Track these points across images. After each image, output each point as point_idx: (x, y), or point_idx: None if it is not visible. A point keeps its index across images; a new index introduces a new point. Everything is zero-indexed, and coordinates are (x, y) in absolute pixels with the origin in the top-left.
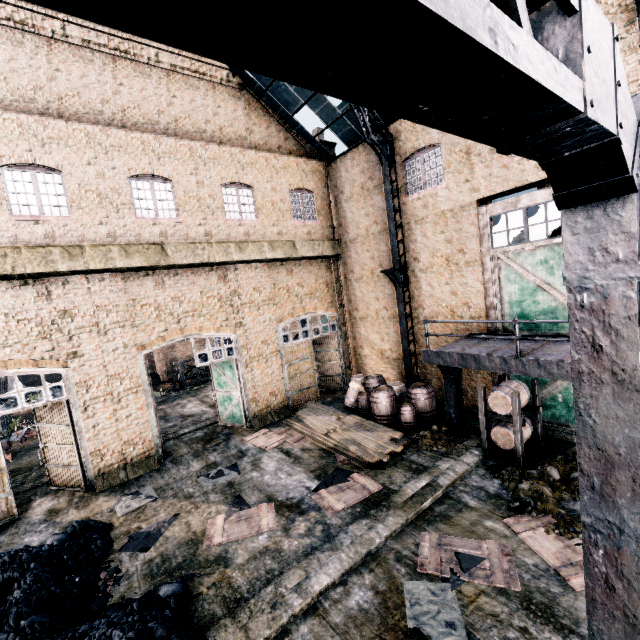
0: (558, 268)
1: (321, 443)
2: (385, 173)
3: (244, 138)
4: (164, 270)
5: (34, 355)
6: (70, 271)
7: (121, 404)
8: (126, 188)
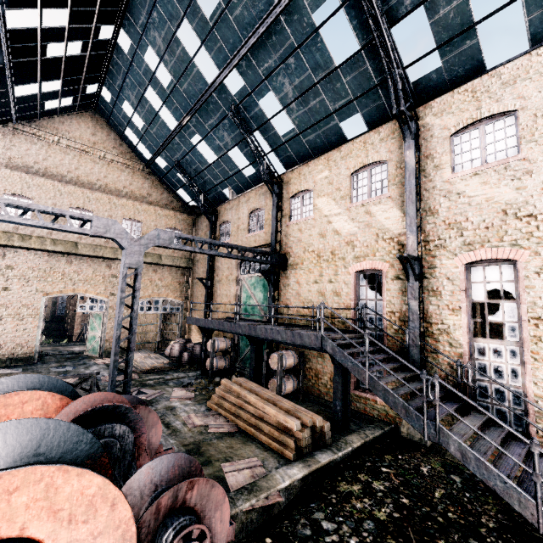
0: (257, 287)
1: None
2: (210, 229)
3: (145, 197)
4: (74, 256)
5: None
6: (20, 246)
7: (23, 322)
8: None
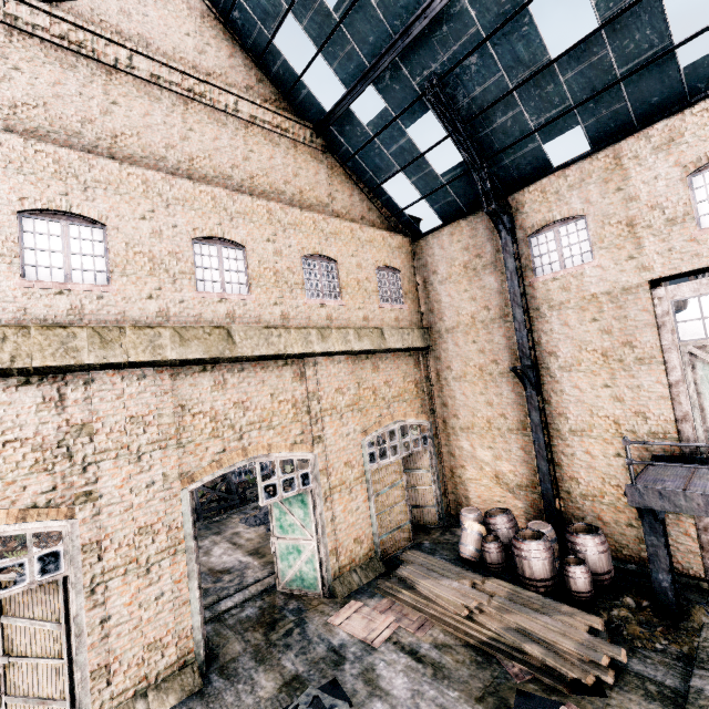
0: None
1: (463, 633)
2: (506, 249)
3: (326, 205)
4: (226, 363)
5: (21, 500)
6: (99, 364)
7: (150, 576)
8: (188, 252)
